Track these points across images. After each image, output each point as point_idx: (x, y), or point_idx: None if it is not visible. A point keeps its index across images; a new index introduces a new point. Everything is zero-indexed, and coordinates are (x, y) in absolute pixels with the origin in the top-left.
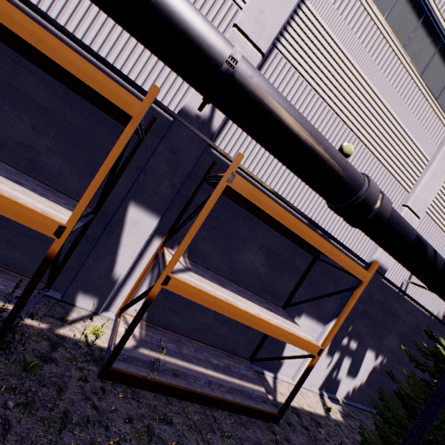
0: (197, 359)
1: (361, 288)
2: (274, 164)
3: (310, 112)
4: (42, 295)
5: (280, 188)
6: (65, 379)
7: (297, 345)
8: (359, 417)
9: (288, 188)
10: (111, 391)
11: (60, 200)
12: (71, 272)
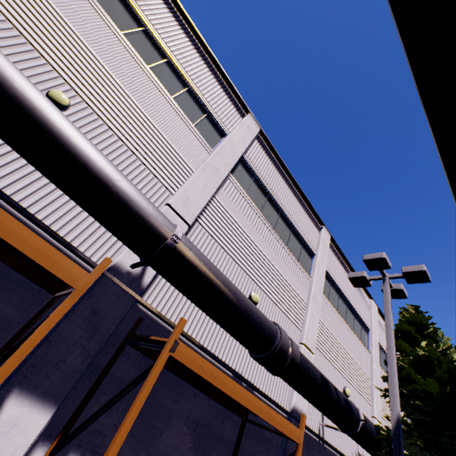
0: None
1: (299, 453)
2: (199, 315)
3: (225, 268)
4: None
5: (205, 339)
6: None
7: None
8: None
9: (213, 339)
10: None
11: None
12: None
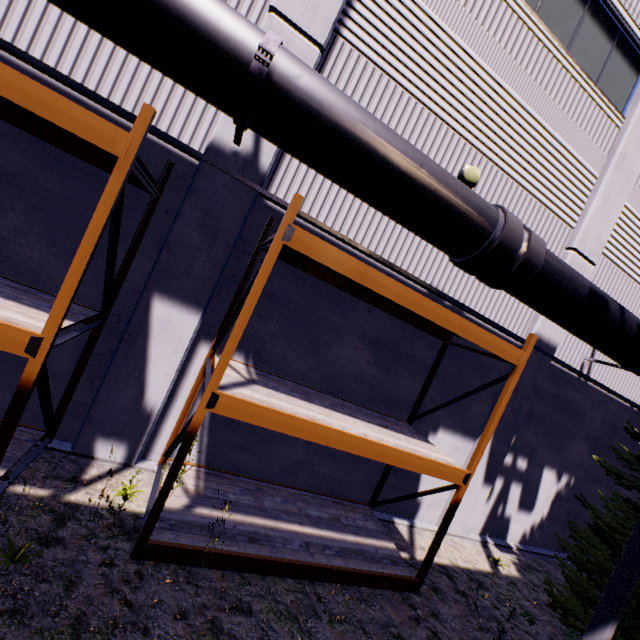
0: (287, 514)
1: (516, 375)
2: (364, 211)
3: (406, 126)
4: (40, 448)
5: (378, 245)
6: (78, 567)
7: (430, 472)
8: (544, 568)
9: (391, 245)
10: (153, 576)
11: (41, 303)
12: (82, 410)
